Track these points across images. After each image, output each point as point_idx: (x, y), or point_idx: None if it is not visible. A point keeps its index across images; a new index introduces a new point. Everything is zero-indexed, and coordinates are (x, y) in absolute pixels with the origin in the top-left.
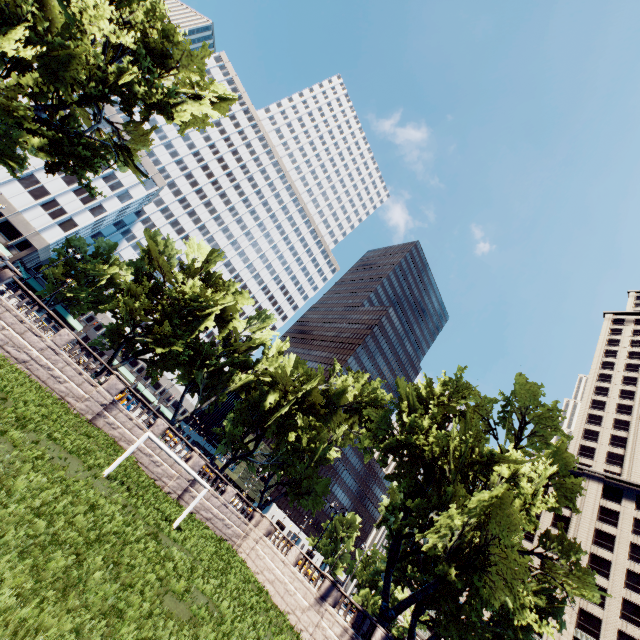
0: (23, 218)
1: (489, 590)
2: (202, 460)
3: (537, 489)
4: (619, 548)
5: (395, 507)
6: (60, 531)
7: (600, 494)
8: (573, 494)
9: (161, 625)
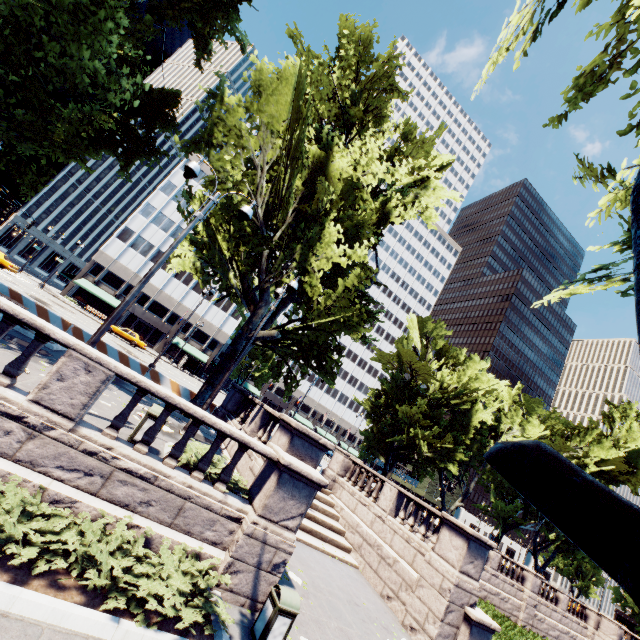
0: (206, 321)
1: None
2: (537, 579)
3: None
4: None
5: None
6: None
7: None
8: None
9: None
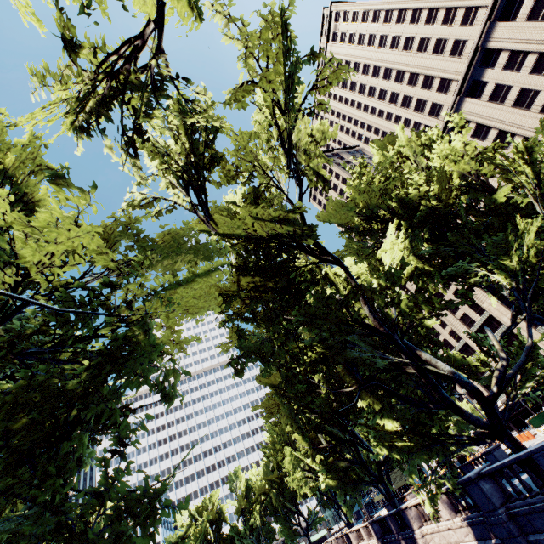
0: None
1: None
2: None
3: None
4: None
5: None
6: None
7: None
8: None
9: None
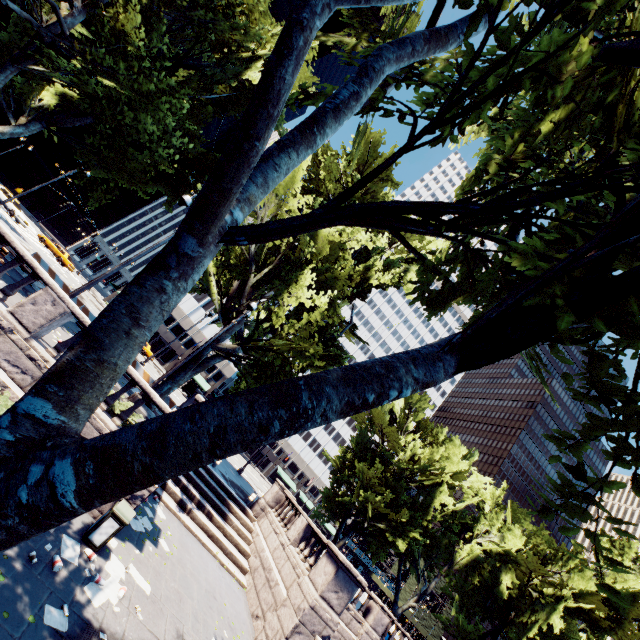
0: None
1: None
2: None
3: None
4: None
5: None
6: None
7: None
8: None
9: None
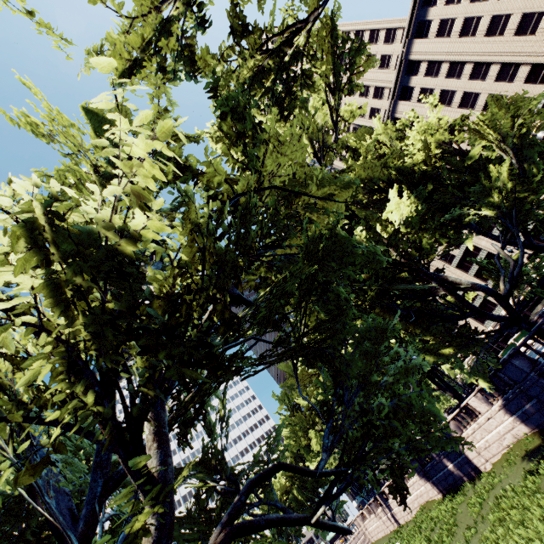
0: None
1: None
2: None
3: None
4: None
5: None
6: None
7: None
8: None
9: None
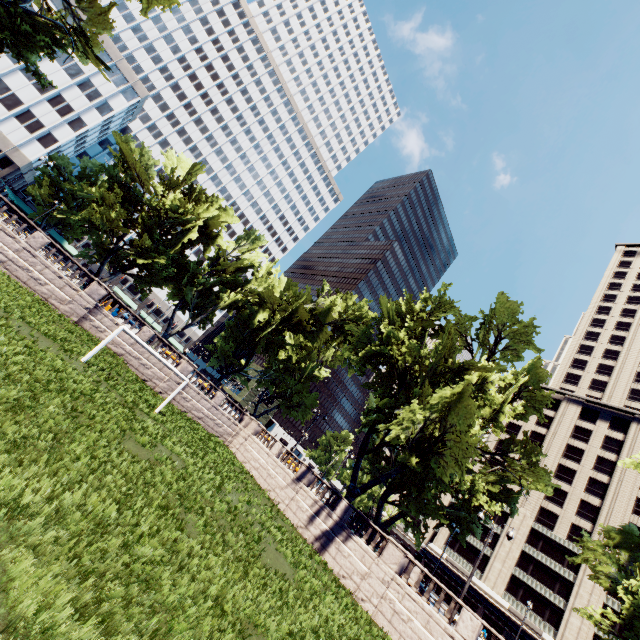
0: None
1: (441, 471)
2: (190, 366)
3: (506, 399)
4: (586, 460)
5: (370, 410)
6: (17, 376)
7: (577, 415)
8: (541, 405)
9: (115, 454)
